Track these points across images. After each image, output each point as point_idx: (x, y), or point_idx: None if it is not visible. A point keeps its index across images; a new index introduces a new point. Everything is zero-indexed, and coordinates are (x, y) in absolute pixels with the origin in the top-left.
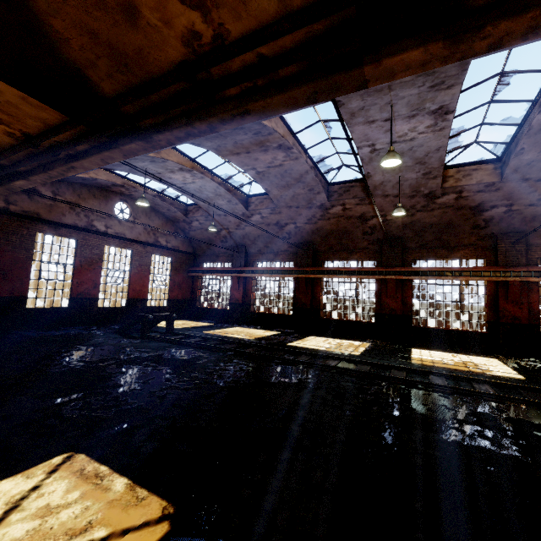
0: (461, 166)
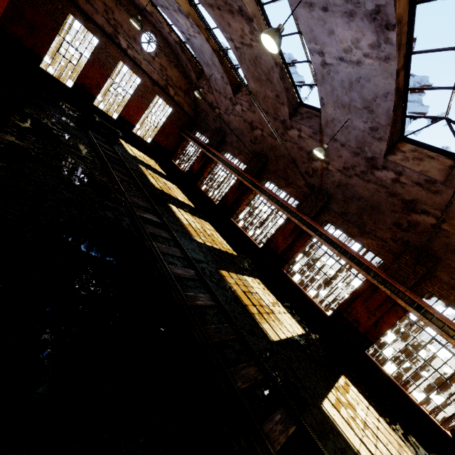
0: (420, 146)
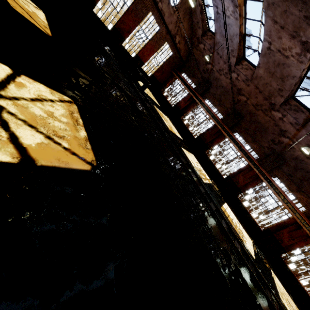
0: None
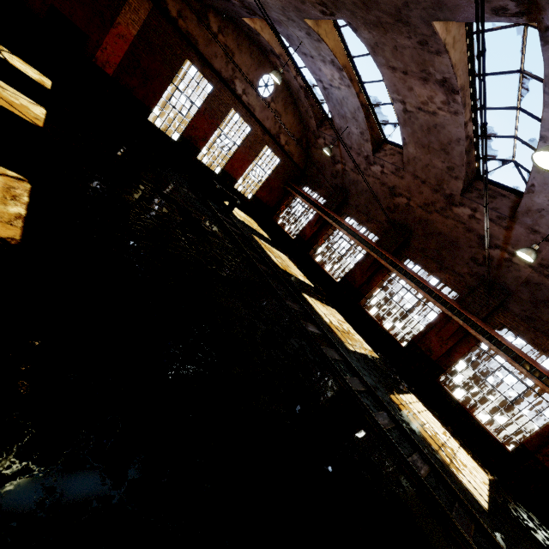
0: None
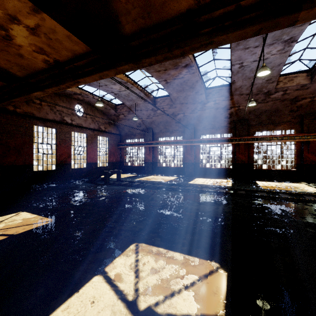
0: (287, 75)
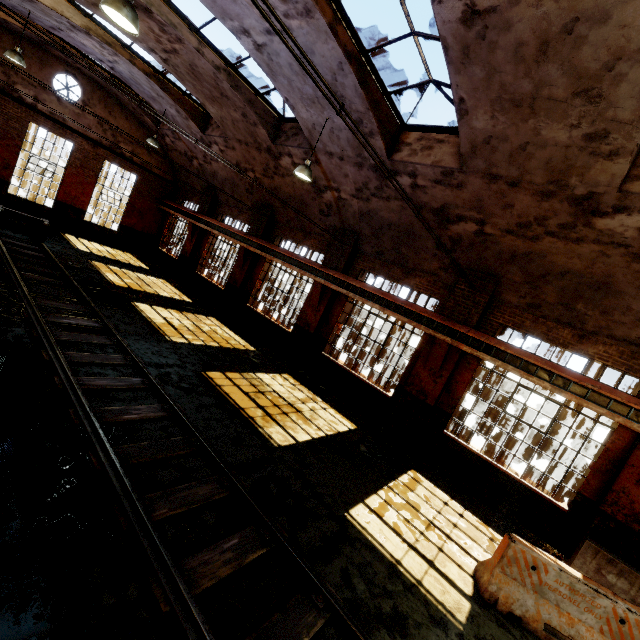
0: (426, 131)
